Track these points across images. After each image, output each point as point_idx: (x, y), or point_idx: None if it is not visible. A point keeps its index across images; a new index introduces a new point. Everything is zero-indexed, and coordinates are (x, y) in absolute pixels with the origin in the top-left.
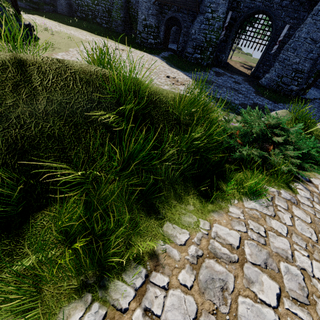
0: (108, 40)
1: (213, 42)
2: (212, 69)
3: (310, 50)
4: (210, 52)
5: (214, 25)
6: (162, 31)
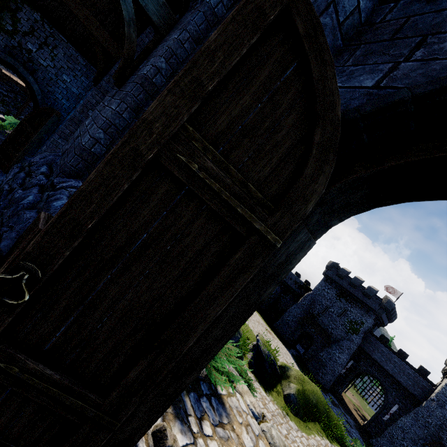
0: (260, 315)
1: (335, 373)
2: (329, 393)
3: (415, 442)
4: (330, 377)
5: (338, 362)
6: (297, 335)
